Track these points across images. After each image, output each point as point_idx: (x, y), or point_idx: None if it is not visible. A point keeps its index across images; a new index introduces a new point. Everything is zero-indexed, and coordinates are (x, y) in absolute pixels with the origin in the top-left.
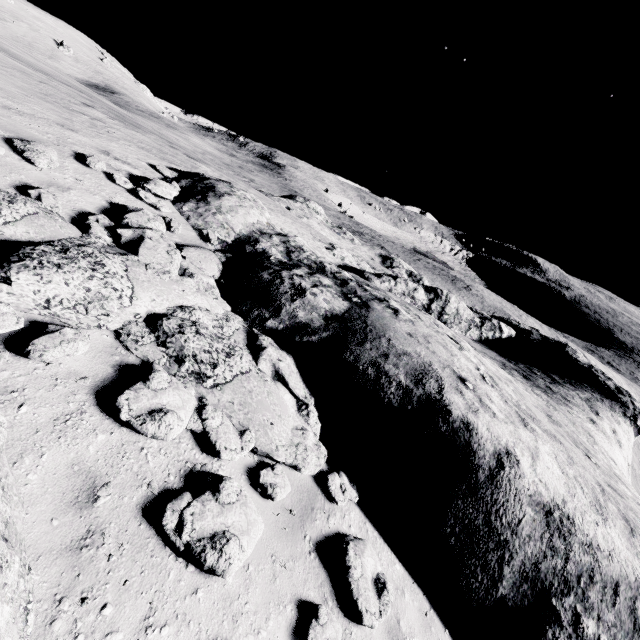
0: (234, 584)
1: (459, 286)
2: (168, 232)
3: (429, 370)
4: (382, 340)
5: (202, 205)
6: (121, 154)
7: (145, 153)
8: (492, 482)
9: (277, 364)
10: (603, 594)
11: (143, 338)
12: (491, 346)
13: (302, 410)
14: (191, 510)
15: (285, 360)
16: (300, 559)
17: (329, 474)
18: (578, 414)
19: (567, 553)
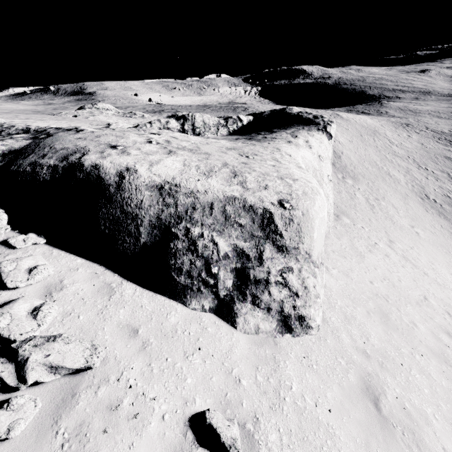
0: None
1: (238, 111)
2: None
3: (80, 150)
4: (46, 149)
5: None
6: None
7: None
8: (119, 189)
9: None
10: (203, 212)
11: None
12: (237, 134)
13: None
14: None
15: None
16: None
17: (14, 237)
18: (278, 142)
19: (176, 203)
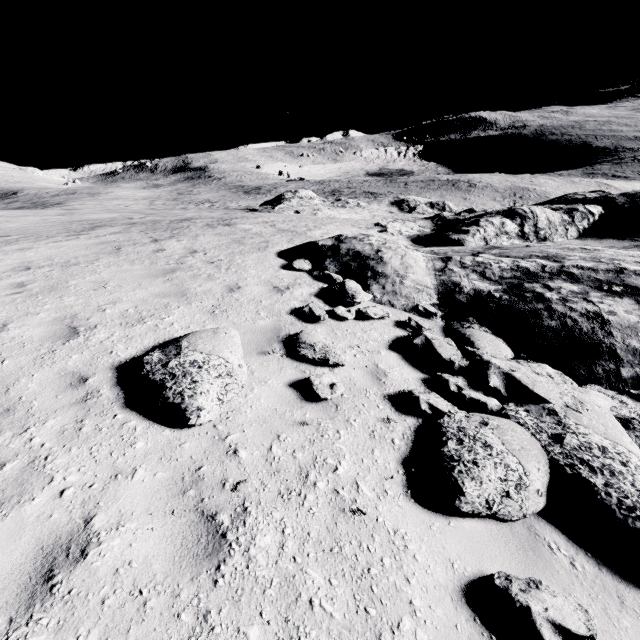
0: None
1: (464, 188)
2: None
3: None
4: None
5: (383, 281)
6: (273, 278)
7: (254, 257)
8: None
9: None
10: None
11: None
12: (595, 234)
13: None
14: None
15: None
16: None
17: None
18: None
19: None
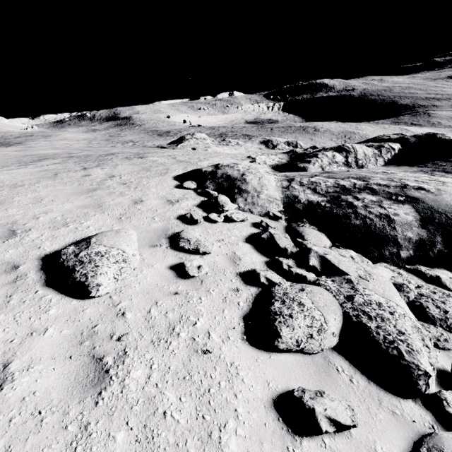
0: None
1: (311, 132)
2: None
3: None
4: None
5: (245, 195)
6: (168, 194)
7: (156, 180)
8: None
9: None
10: None
11: (443, 335)
12: (395, 163)
13: None
14: None
15: (448, 275)
16: None
17: None
18: None
19: None
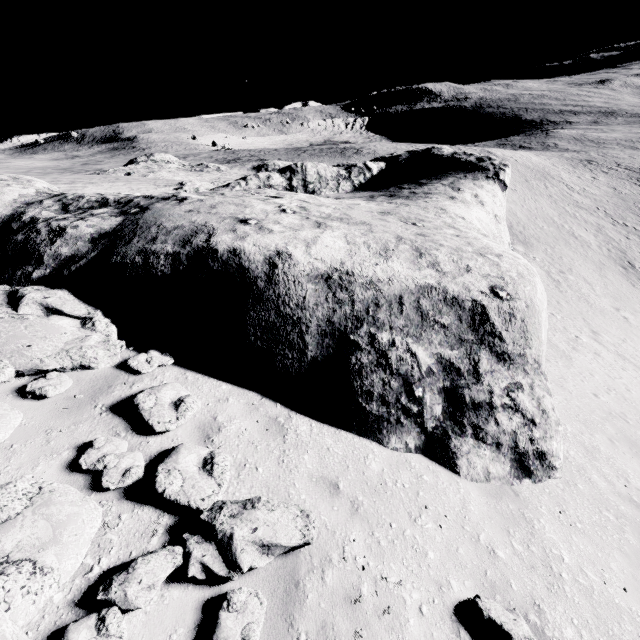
0: None
1: (349, 154)
2: None
3: (202, 229)
4: (152, 229)
5: None
6: None
7: None
8: (271, 283)
9: (44, 302)
10: (391, 310)
11: None
12: (366, 188)
13: (86, 324)
14: None
15: (55, 295)
16: (86, 421)
17: (133, 357)
18: (437, 199)
19: (351, 298)
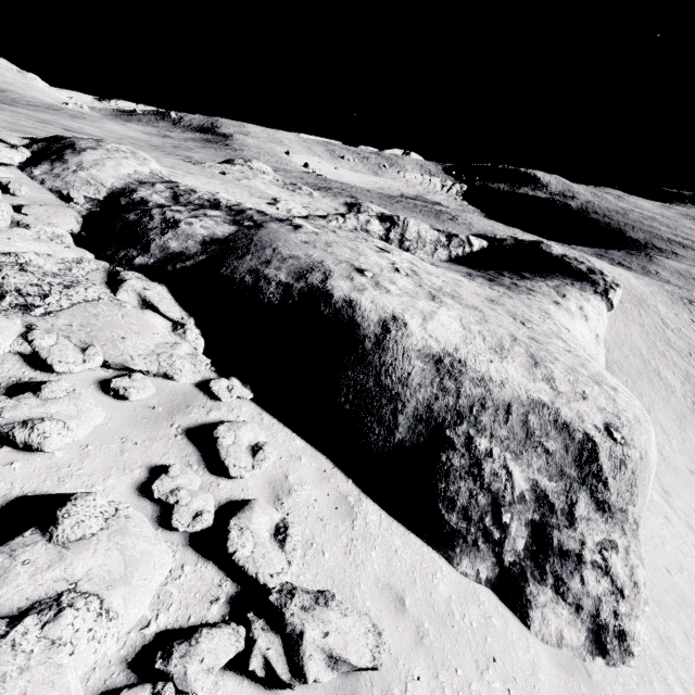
0: (65, 458)
1: (443, 219)
2: (7, 195)
3: (318, 266)
4: (266, 250)
5: (58, 165)
6: None
7: None
8: (379, 347)
9: (143, 293)
10: (496, 416)
11: None
12: (462, 262)
13: (178, 330)
14: (1, 405)
15: (154, 289)
16: (161, 440)
17: (214, 379)
18: (541, 300)
19: (458, 390)
